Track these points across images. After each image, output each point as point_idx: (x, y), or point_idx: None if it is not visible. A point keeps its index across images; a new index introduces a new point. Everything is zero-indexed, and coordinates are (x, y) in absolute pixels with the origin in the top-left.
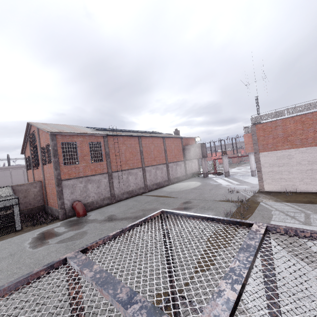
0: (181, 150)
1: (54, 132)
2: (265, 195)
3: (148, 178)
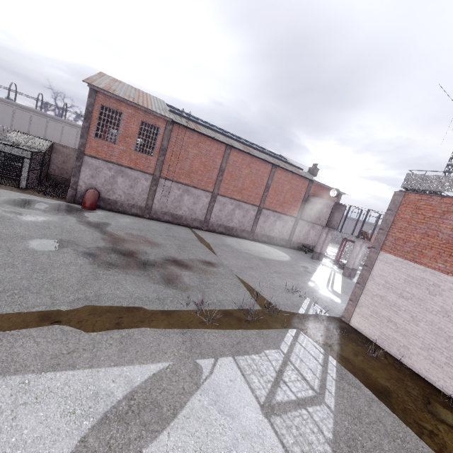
0: (300, 200)
1: (93, 86)
2: (332, 327)
3: (217, 212)
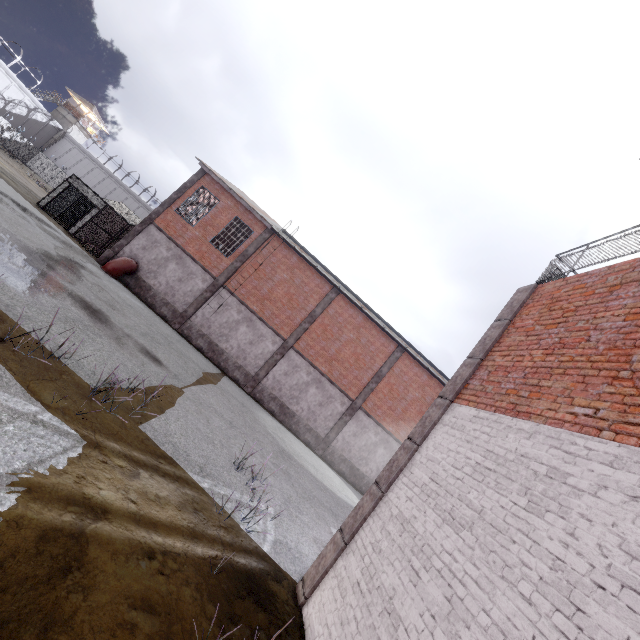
0: None
1: (204, 166)
2: (218, 546)
3: (279, 374)
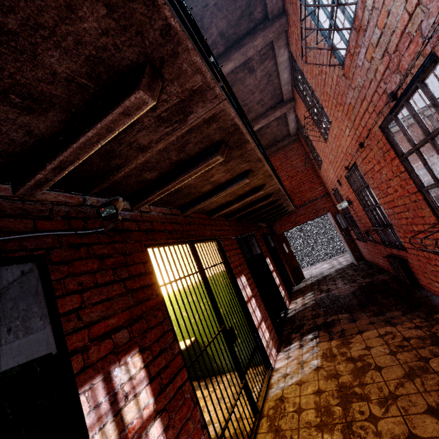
0: None
1: None
2: None
3: None
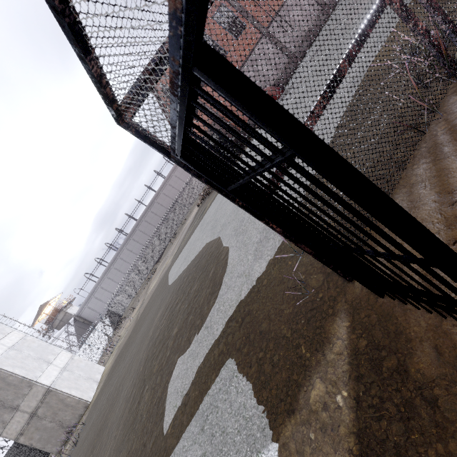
0: None
1: None
2: None
3: None
